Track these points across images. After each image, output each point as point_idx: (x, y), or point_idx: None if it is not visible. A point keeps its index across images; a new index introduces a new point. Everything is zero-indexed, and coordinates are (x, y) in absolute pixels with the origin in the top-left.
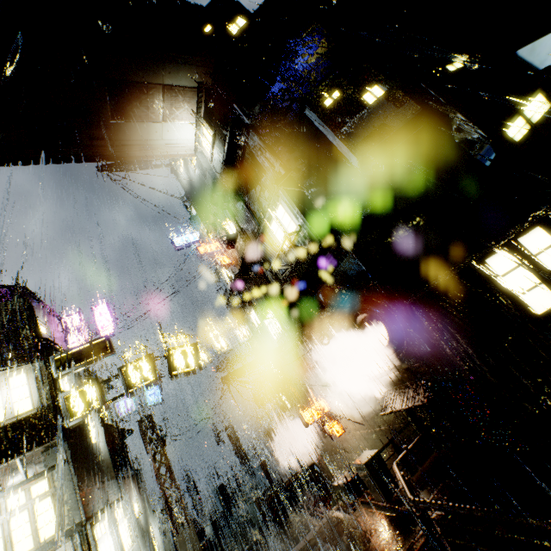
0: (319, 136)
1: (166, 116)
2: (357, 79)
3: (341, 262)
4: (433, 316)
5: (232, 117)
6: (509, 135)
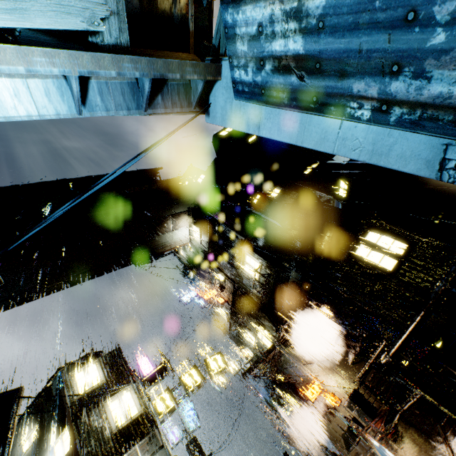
0: (256, 216)
1: (174, 228)
2: (265, 188)
3: (289, 276)
4: (343, 288)
5: (209, 219)
6: (340, 195)
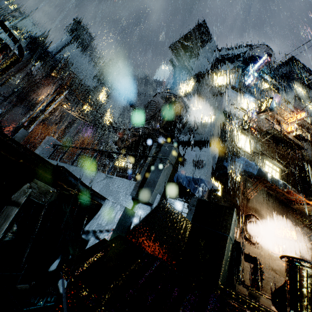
0: None
1: None
2: None
3: None
4: None
5: None
6: None
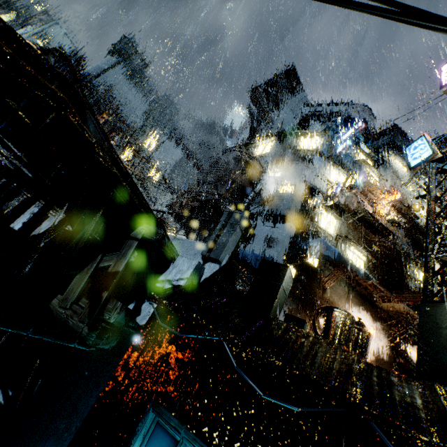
0: None
1: None
2: None
3: None
4: None
5: None
6: None
